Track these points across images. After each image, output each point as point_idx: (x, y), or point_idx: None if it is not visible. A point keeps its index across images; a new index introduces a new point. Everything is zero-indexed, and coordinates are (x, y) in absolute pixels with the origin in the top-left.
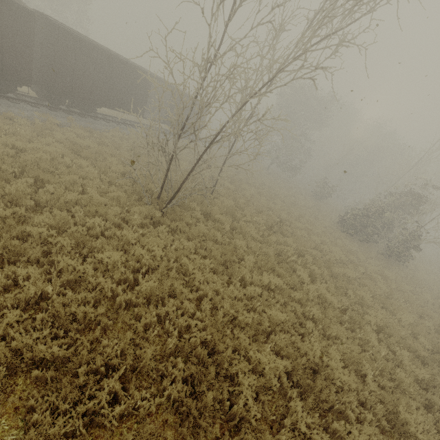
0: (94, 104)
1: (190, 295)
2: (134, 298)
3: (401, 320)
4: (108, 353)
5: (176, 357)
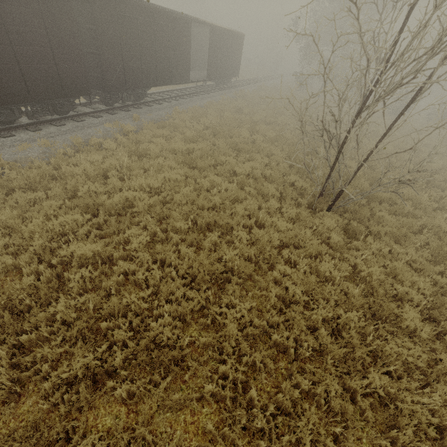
0: (147, 87)
1: None
2: None
3: None
4: None
5: None
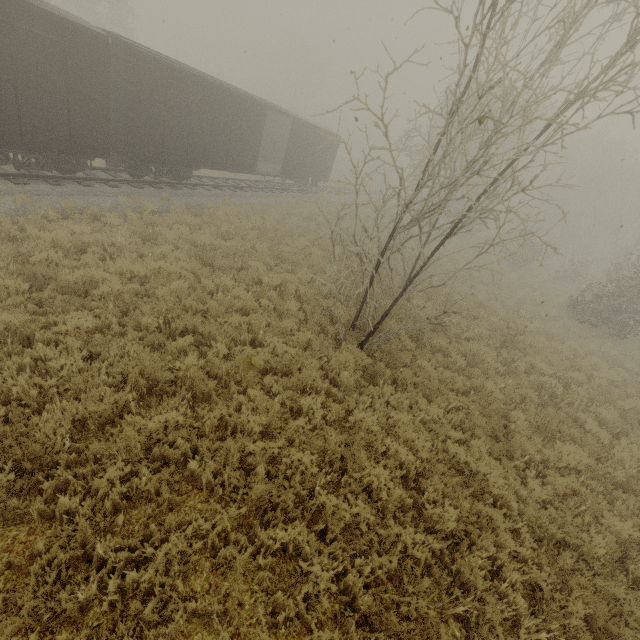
0: (192, 167)
1: (506, 522)
2: (439, 545)
3: None
4: None
5: None
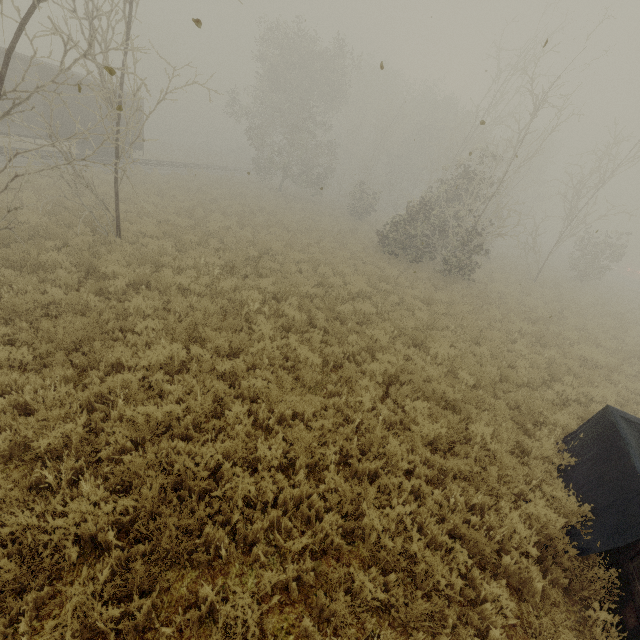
0: None
1: None
2: None
3: (438, 356)
4: None
5: None
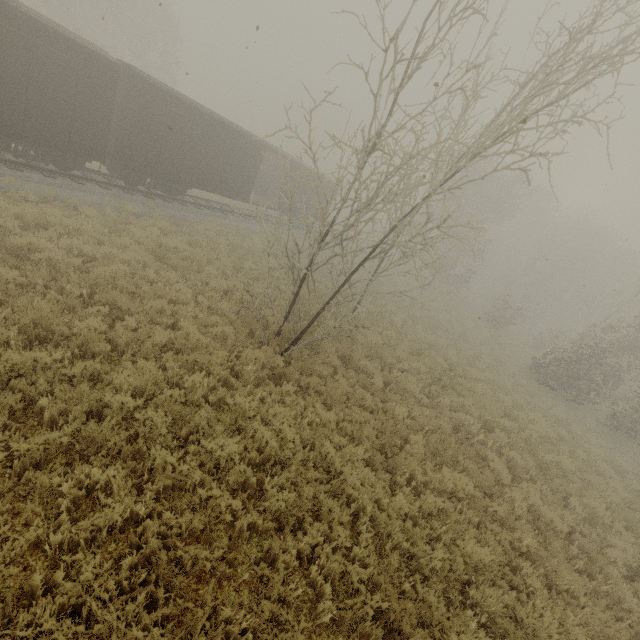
0: (184, 185)
1: (344, 516)
2: (261, 521)
3: None
4: (232, 634)
5: (330, 635)
